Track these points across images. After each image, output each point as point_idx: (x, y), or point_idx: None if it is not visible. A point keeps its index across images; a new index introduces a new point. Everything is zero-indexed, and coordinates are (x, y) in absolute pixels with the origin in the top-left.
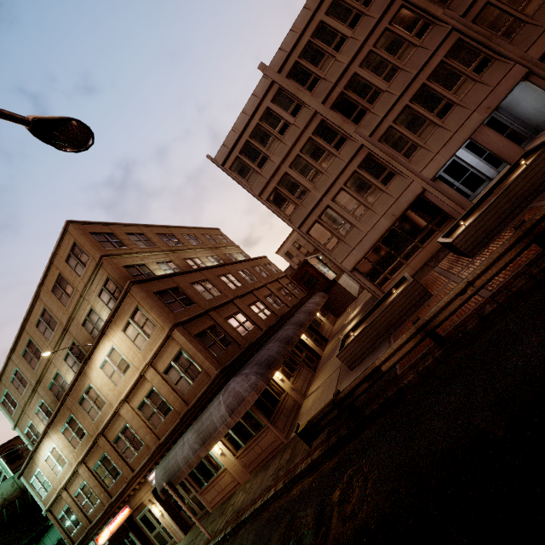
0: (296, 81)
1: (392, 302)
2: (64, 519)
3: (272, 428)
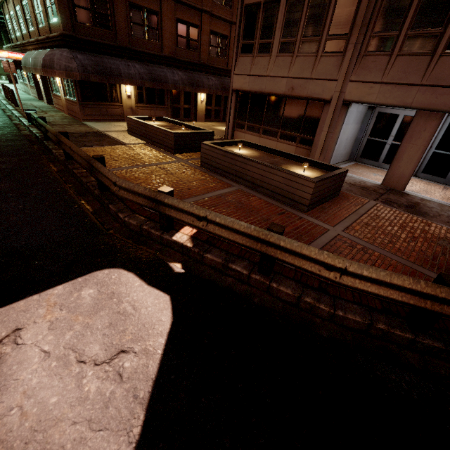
0: None
1: (159, 129)
2: (8, 21)
3: (78, 106)
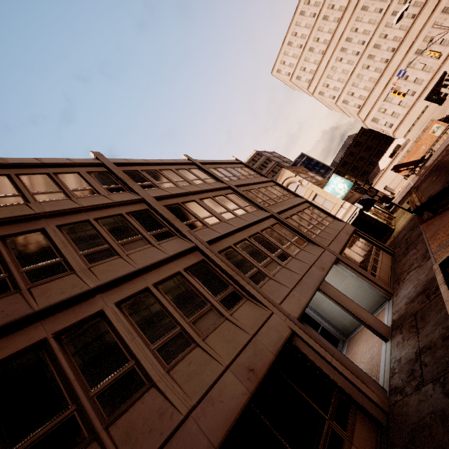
0: (130, 177)
1: None
2: None
3: None
